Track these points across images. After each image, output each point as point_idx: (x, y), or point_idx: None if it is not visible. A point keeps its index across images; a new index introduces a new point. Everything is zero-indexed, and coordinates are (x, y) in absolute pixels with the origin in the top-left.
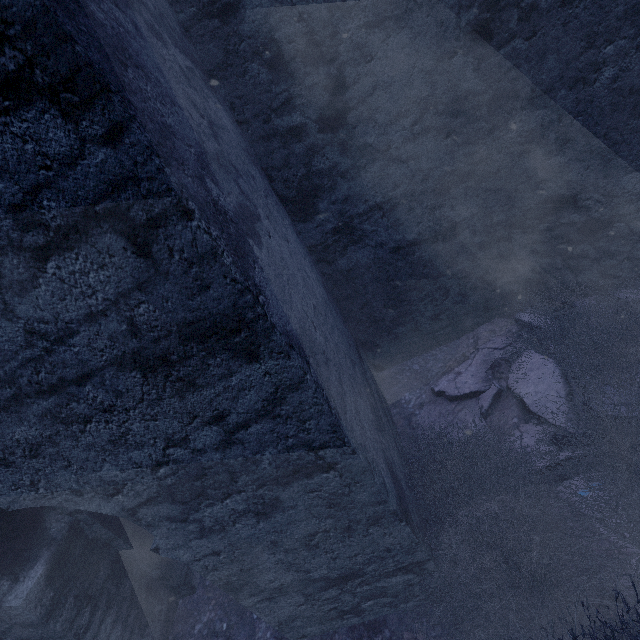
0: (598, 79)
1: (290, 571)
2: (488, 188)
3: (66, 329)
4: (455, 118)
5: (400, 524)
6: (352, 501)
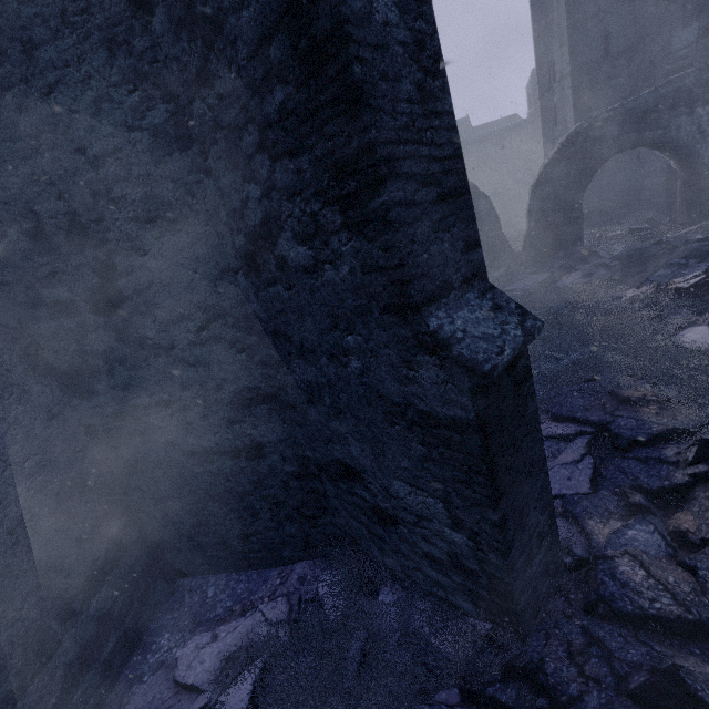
0: (349, 364)
1: None
2: (293, 418)
3: None
4: (249, 334)
5: None
6: None
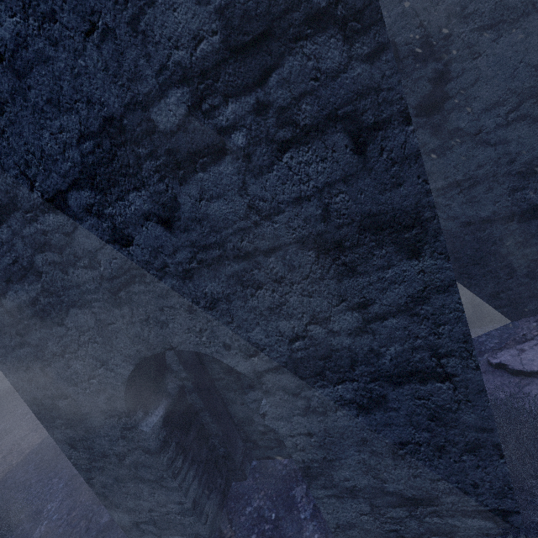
0: None
1: (367, 475)
2: None
3: (276, 208)
4: None
5: (499, 460)
6: (456, 420)
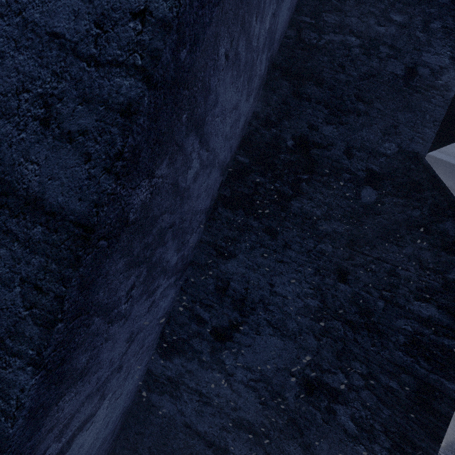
0: None
1: None
2: (258, 453)
3: None
4: (272, 400)
5: None
6: None
